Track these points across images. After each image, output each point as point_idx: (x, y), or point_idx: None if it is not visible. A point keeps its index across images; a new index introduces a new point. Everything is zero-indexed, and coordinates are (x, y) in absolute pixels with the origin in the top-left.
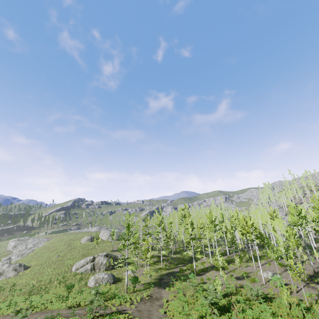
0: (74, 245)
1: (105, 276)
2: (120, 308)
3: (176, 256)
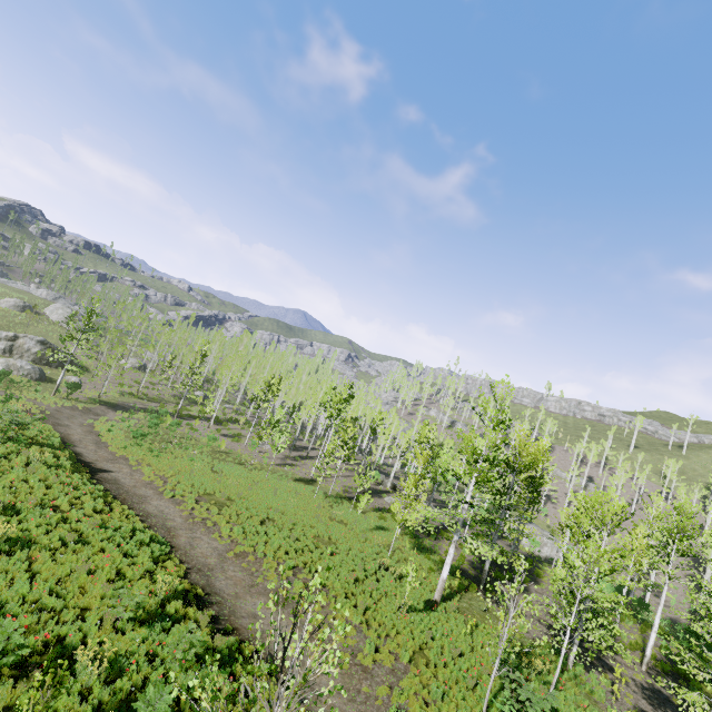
0: None
1: (28, 367)
2: (33, 402)
3: (171, 392)
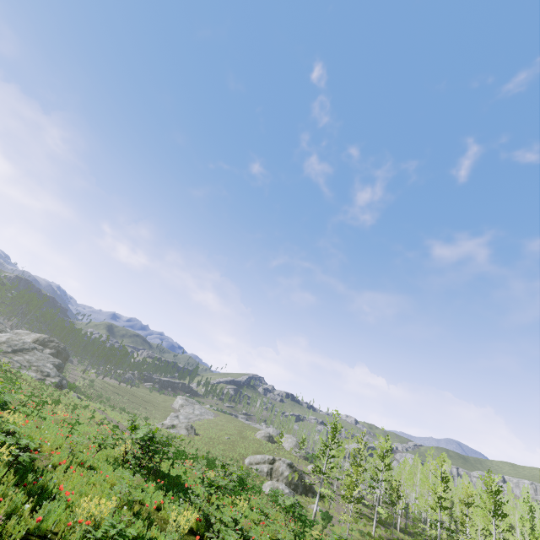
0: (246, 435)
1: (286, 490)
2: None
3: (403, 537)
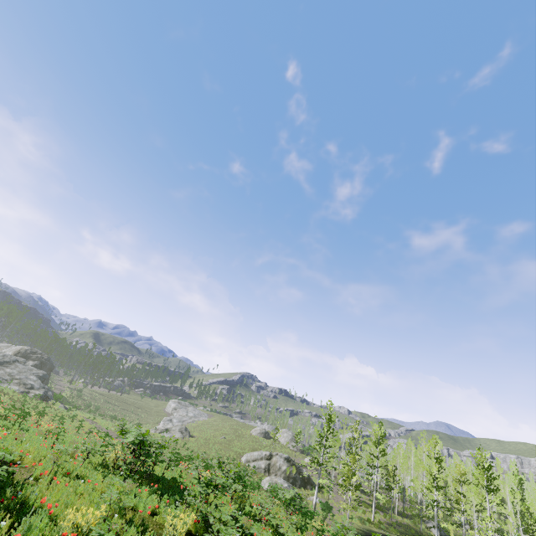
0: (242, 433)
1: (285, 484)
2: None
3: (402, 520)
